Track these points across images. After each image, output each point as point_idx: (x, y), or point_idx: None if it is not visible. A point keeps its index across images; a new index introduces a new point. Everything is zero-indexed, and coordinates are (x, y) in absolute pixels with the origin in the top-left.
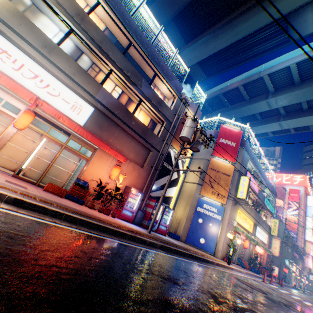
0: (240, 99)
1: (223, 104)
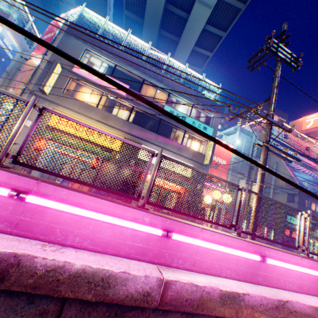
0: (144, 1)
1: (141, 25)
